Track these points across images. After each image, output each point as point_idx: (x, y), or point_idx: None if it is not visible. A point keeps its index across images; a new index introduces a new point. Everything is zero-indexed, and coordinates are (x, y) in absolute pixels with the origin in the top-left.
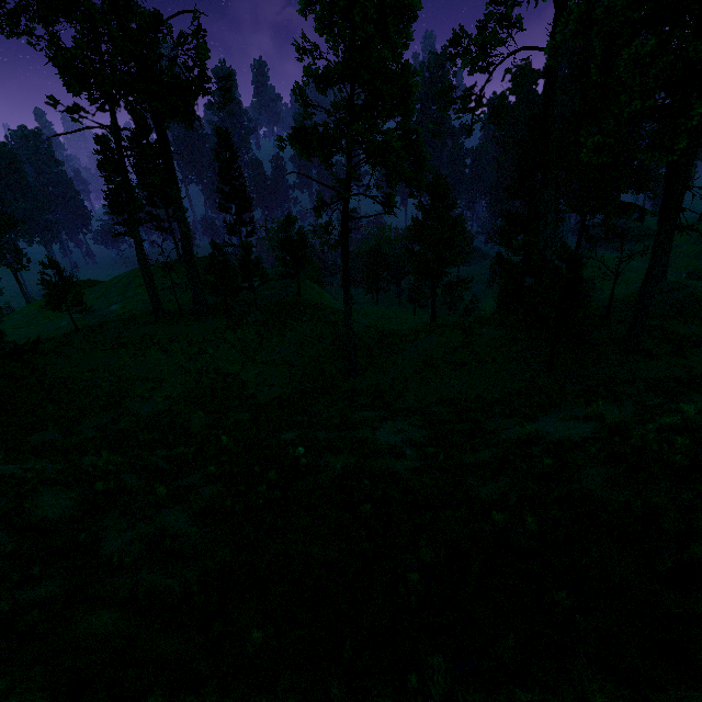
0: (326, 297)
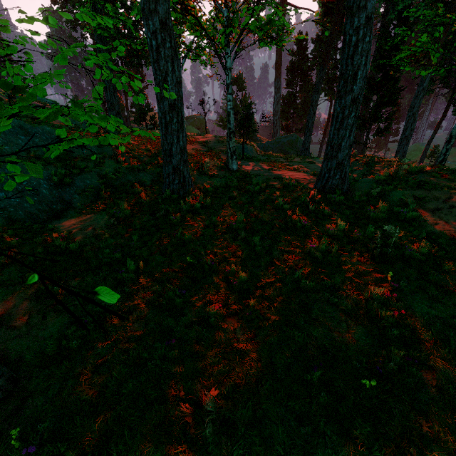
0: None
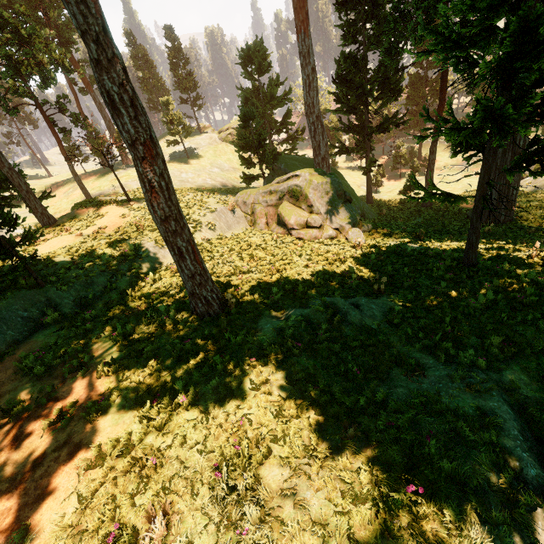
0: (218, 159)
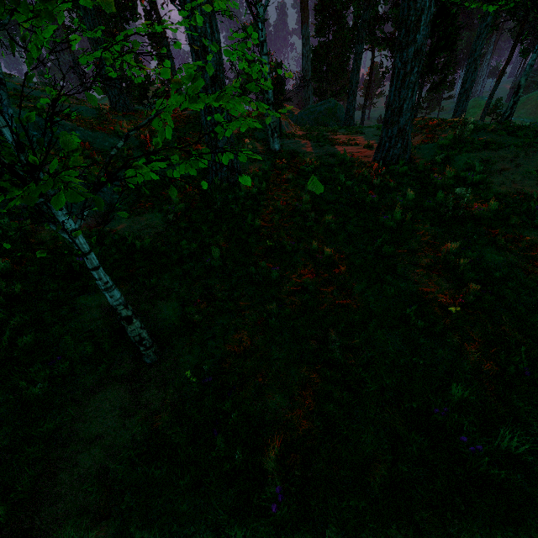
0: None
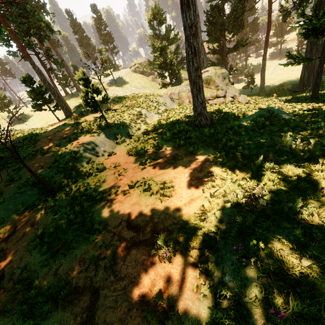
0: (133, 82)
